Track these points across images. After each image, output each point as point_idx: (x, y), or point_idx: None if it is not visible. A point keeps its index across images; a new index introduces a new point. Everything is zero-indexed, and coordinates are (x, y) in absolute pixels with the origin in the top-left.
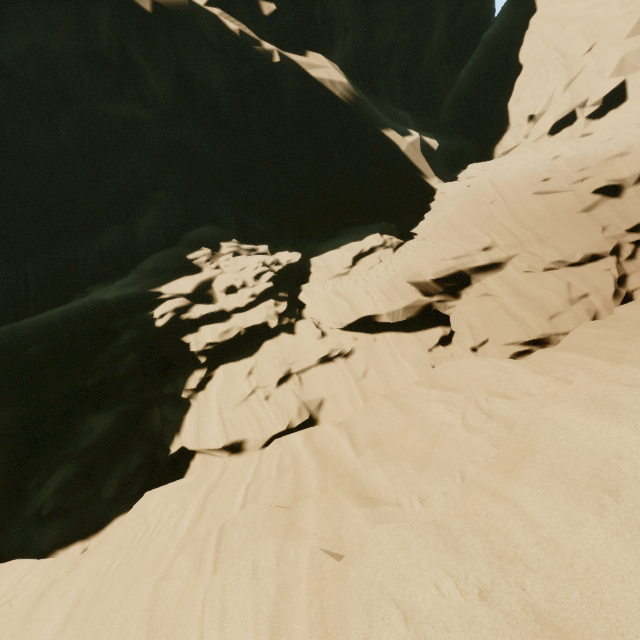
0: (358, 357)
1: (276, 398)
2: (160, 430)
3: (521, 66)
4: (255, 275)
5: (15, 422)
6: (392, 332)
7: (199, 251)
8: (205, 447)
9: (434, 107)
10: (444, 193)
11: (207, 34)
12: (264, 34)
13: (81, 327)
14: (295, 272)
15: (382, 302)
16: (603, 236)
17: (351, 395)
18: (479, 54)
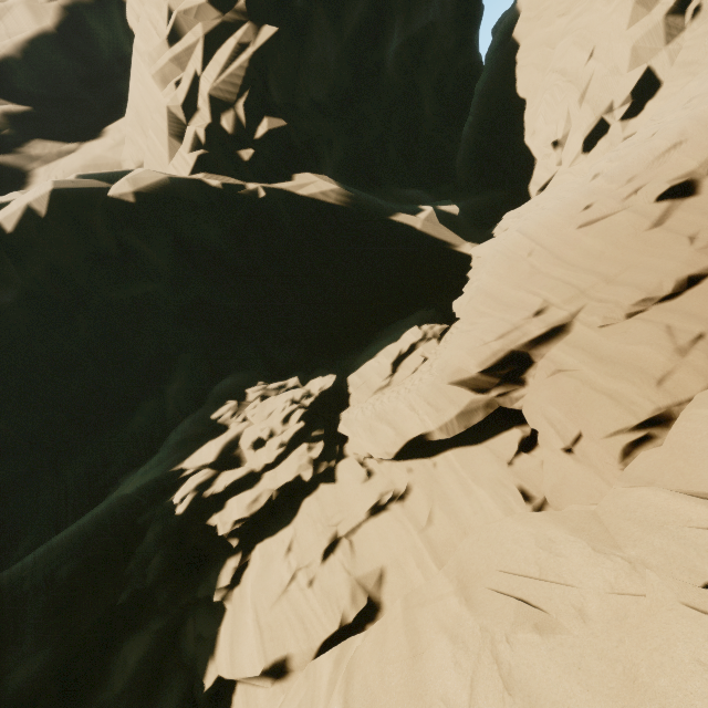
0: (417, 496)
1: (321, 581)
2: (194, 654)
3: (524, 100)
4: (283, 418)
5: (48, 668)
6: (455, 448)
7: (224, 406)
8: (241, 676)
9: (448, 172)
10: (480, 257)
11: (191, 199)
12: (250, 176)
13: (111, 530)
14: (332, 398)
15: (428, 415)
16: (694, 249)
17: (417, 555)
18: (476, 107)
